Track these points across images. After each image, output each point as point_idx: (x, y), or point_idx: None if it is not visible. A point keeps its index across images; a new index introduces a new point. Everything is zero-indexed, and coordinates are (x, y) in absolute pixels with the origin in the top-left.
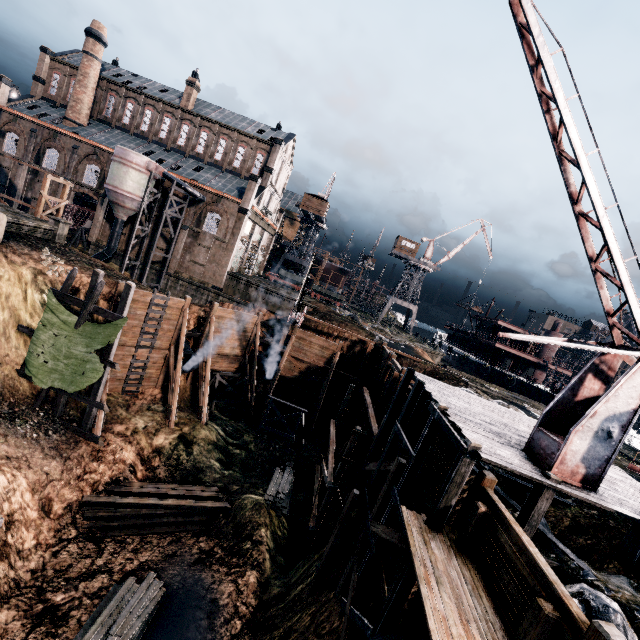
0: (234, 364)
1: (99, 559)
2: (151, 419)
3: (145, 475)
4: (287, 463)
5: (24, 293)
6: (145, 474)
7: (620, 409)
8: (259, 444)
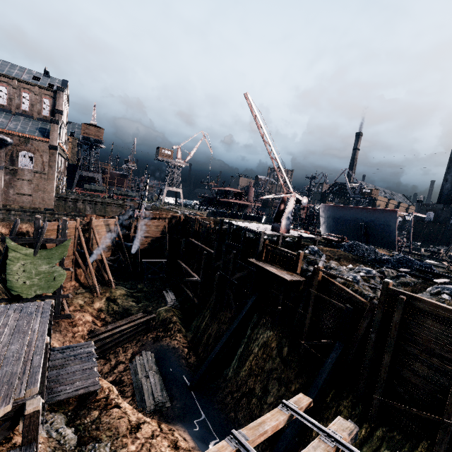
0: (109, 252)
1: (112, 362)
2: (84, 297)
3: (102, 324)
4: (166, 289)
5: None
6: (101, 323)
7: (290, 210)
8: (148, 286)
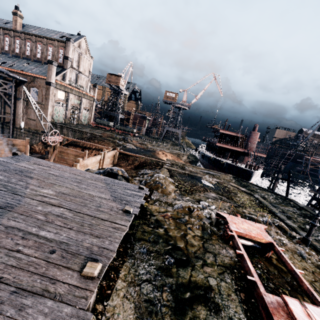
0: None
1: None
2: None
3: None
4: None
5: None
6: None
7: None
8: None
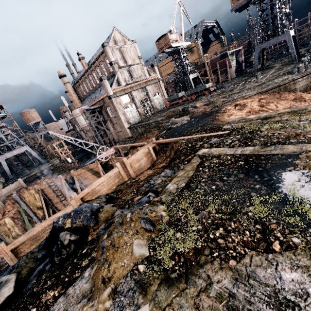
0: None
1: None
2: None
3: None
4: None
5: (34, 197)
6: None
7: None
8: None
